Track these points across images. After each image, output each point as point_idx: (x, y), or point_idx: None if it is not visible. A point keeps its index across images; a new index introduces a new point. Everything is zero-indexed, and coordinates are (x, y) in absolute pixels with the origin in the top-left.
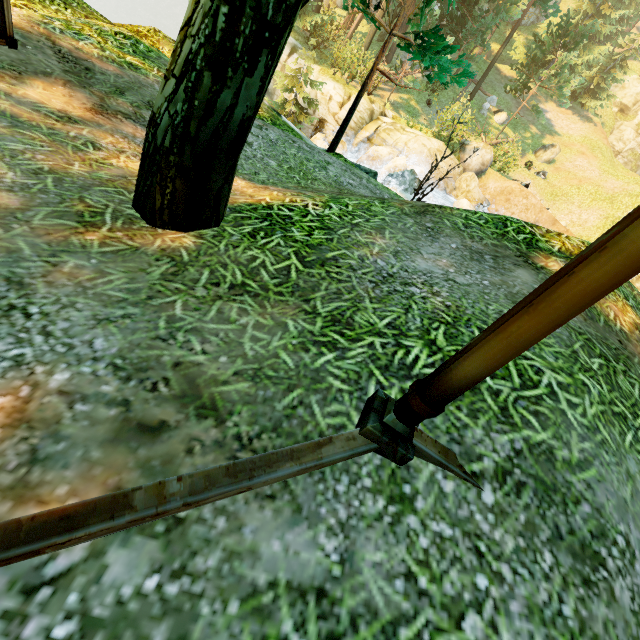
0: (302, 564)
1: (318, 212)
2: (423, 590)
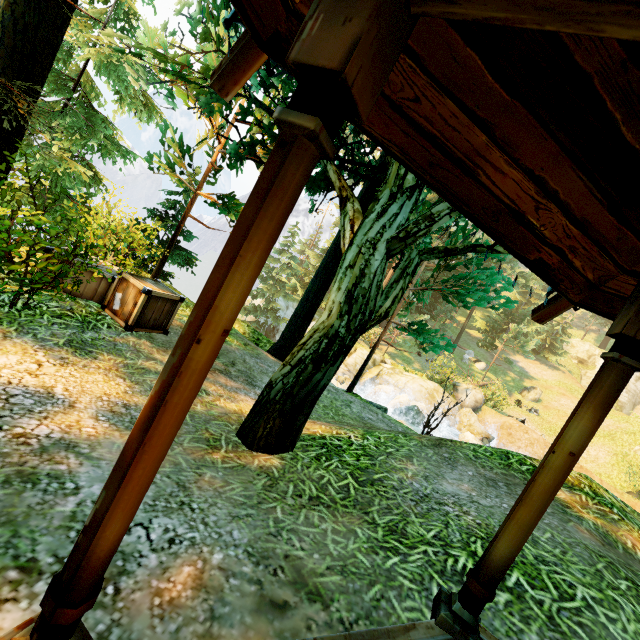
0: None
1: (359, 442)
2: None
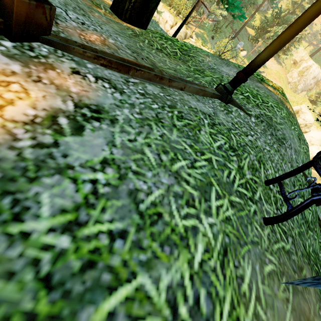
0: (203, 109)
1: (182, 42)
2: (236, 127)
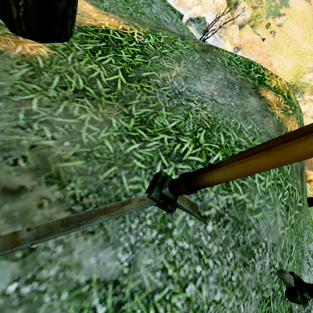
0: (107, 269)
1: (140, 40)
2: (170, 276)
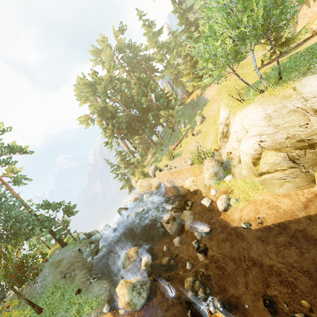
0: None
1: None
2: None
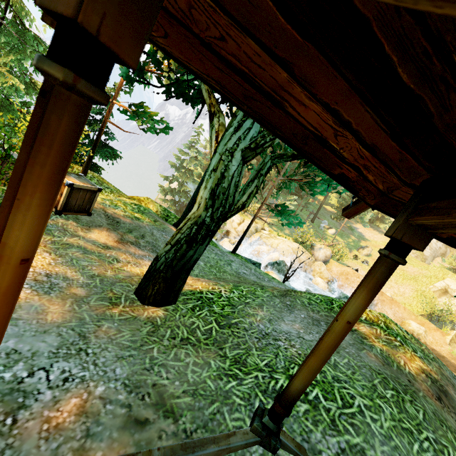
0: None
1: (227, 295)
2: None
